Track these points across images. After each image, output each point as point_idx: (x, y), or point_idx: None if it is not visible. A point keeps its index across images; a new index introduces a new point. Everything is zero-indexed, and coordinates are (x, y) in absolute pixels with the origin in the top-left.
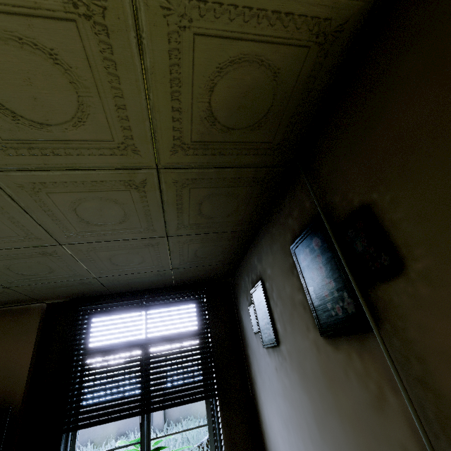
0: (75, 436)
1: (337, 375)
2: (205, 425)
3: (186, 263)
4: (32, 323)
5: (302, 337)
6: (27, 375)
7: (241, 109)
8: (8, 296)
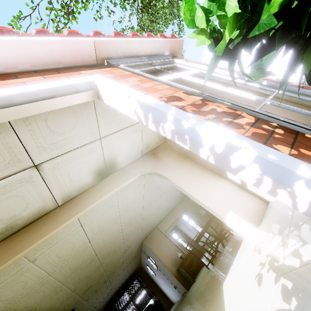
0: None
1: (160, 273)
2: None
3: (131, 272)
4: None
5: (156, 271)
6: None
7: (134, 254)
8: None
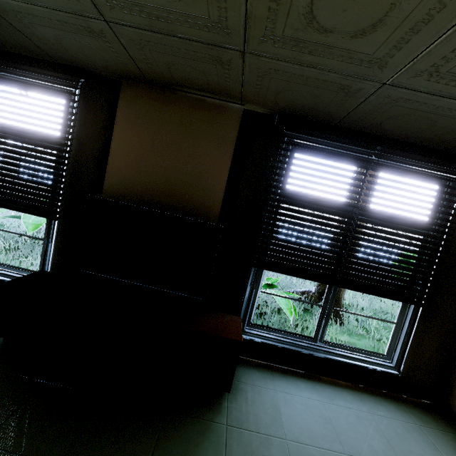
0: (261, 273)
1: None
2: (393, 322)
3: None
4: (229, 130)
5: None
6: (222, 194)
7: None
8: (222, 74)
